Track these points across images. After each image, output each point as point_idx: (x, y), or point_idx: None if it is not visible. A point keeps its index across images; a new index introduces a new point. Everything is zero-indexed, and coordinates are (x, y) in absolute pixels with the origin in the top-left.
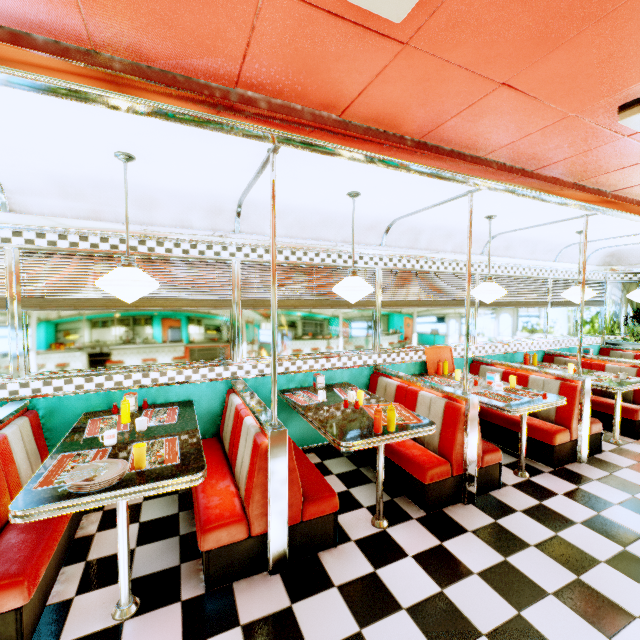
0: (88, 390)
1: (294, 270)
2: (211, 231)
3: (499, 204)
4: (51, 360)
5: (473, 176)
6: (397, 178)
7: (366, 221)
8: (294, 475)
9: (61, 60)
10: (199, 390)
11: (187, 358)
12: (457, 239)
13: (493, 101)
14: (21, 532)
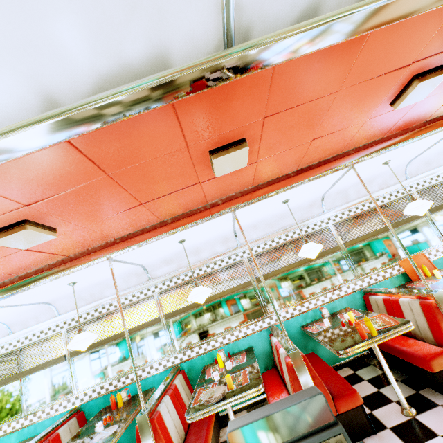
0: (201, 353)
1: (277, 250)
2: (227, 250)
3: (381, 157)
4: (182, 341)
5: (339, 166)
6: (300, 186)
7: (305, 204)
8: (317, 380)
9: (155, 230)
10: (253, 339)
11: (240, 322)
12: (378, 181)
13: (316, 144)
14: (193, 434)
